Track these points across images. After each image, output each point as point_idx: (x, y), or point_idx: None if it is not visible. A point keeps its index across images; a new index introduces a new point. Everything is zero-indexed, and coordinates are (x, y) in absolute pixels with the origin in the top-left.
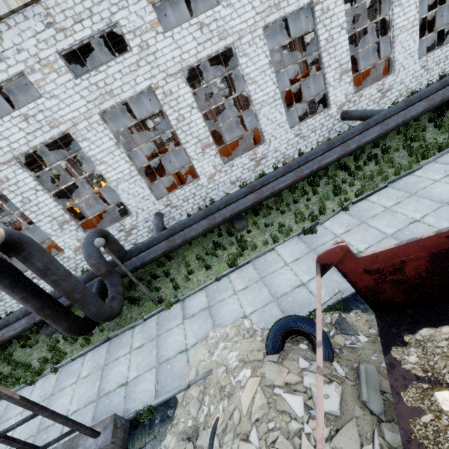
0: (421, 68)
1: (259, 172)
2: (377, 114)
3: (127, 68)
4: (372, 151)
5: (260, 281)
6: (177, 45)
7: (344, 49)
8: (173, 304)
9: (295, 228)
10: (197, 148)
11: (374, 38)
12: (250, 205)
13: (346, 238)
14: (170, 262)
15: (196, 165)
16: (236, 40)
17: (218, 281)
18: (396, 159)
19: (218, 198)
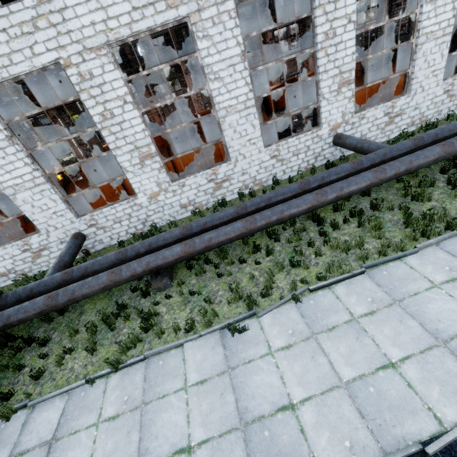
0: (444, 92)
1: (217, 197)
2: (375, 149)
3: (16, 27)
4: (360, 201)
5: (138, 411)
6: (98, 5)
7: (348, 51)
8: (19, 409)
9: (225, 311)
10: (133, 157)
11: (397, 43)
12: (173, 261)
13: (281, 363)
14: (63, 315)
15: (132, 180)
16: (193, 12)
17: (91, 384)
18: (386, 224)
19: (163, 222)
